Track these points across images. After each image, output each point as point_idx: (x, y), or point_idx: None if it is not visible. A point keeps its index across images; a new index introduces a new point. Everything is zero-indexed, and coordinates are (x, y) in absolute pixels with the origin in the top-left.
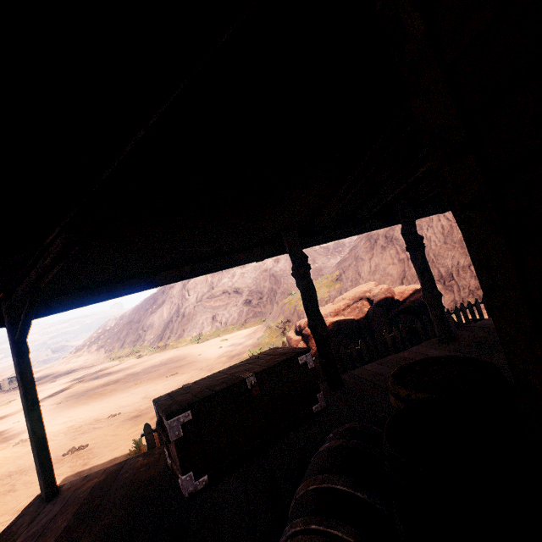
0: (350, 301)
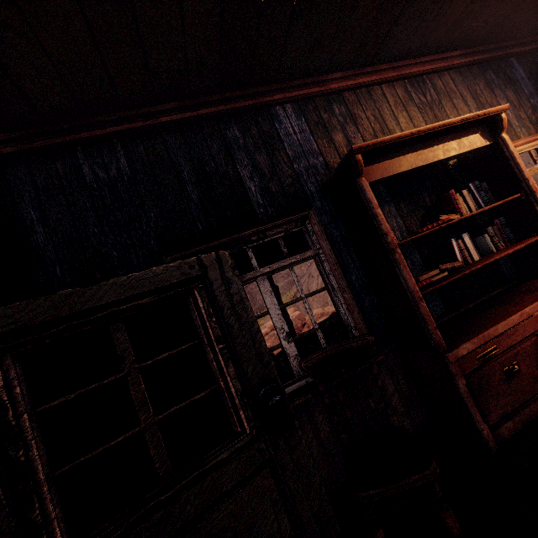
0: (268, 329)
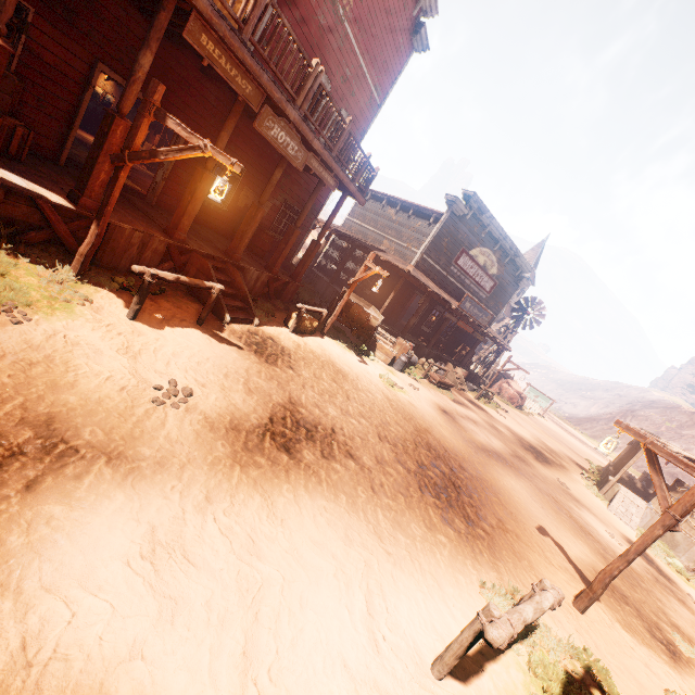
0: None
